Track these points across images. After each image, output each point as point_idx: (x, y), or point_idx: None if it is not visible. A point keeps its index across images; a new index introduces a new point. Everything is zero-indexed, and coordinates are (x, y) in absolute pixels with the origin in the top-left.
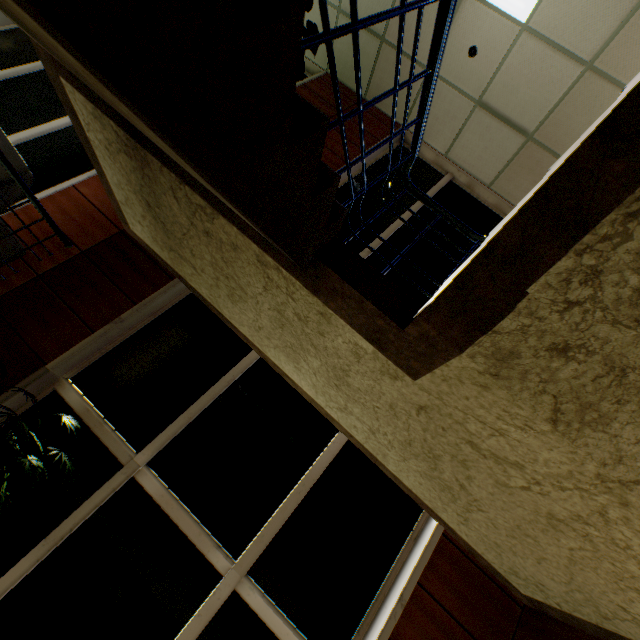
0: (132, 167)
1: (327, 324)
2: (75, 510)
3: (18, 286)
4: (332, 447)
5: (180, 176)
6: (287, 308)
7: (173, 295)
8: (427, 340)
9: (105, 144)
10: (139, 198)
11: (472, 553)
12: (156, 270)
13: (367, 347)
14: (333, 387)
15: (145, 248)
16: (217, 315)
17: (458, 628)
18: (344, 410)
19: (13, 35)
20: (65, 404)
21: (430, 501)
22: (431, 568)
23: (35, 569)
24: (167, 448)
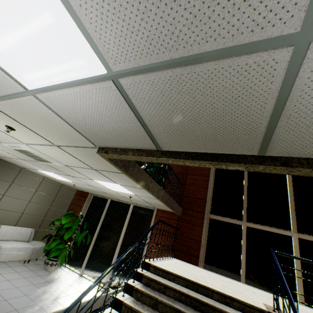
0: None
1: None
2: None
3: None
4: None
5: None
6: None
7: None
8: None
9: None
10: None
11: None
12: None
13: None
14: None
15: None
16: None
17: None
18: None
19: (92, 205)
20: None
21: None
22: None
23: None
24: None
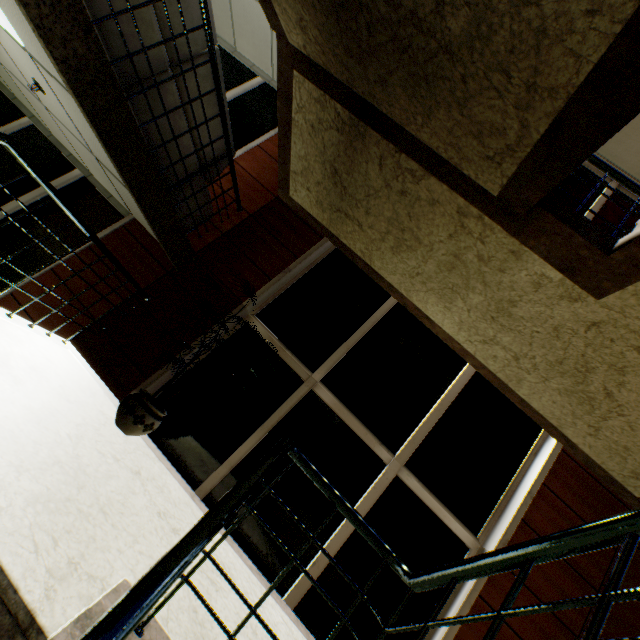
0: (337, 141)
1: (514, 261)
2: (277, 409)
3: (210, 242)
4: (462, 378)
5: (400, 146)
6: (469, 251)
7: (321, 252)
8: (631, 262)
9: (312, 123)
10: (325, 167)
11: (588, 466)
12: (308, 230)
13: (554, 276)
14: (487, 320)
15: (297, 212)
16: (361, 268)
17: (577, 519)
18: (489, 342)
19: None
20: (255, 334)
21: (558, 419)
22: (552, 474)
23: (256, 446)
24: (333, 371)
